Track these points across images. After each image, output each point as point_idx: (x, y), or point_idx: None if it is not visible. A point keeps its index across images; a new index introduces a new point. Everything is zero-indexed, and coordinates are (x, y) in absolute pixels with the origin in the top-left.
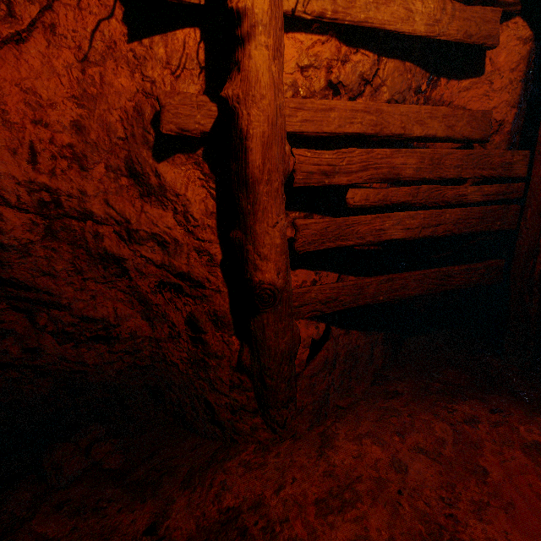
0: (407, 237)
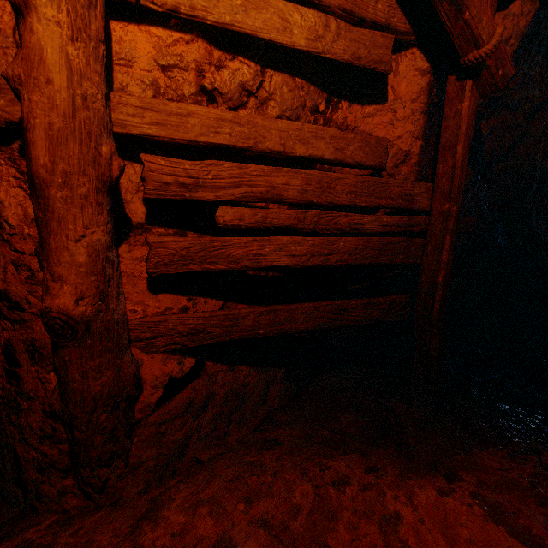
0: (294, 264)
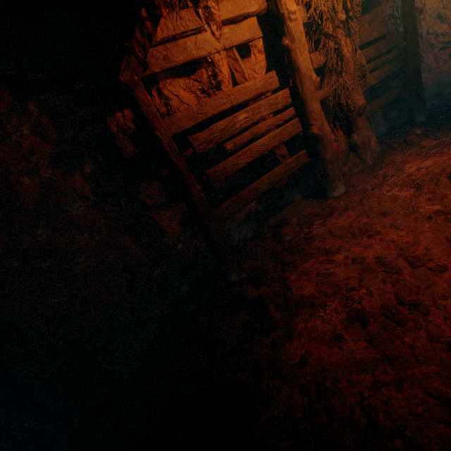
0: None
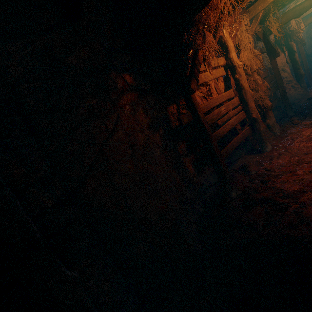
0: None
